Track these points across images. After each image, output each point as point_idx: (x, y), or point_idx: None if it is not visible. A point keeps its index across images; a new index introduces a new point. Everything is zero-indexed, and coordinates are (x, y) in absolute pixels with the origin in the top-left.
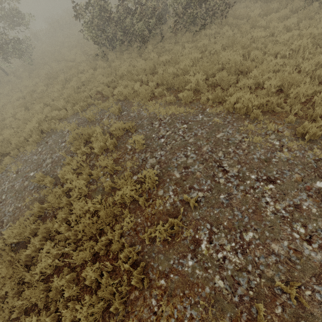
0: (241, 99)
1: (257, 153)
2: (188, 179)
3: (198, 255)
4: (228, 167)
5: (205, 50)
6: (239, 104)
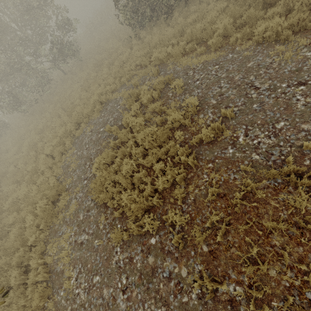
0: (269, 26)
1: (288, 67)
2: (223, 102)
3: (237, 145)
4: (259, 85)
5: None
6: (268, 32)
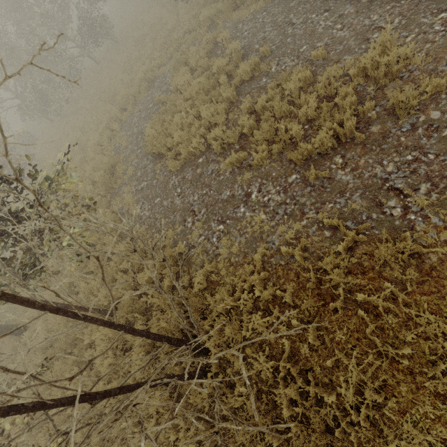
0: None
1: None
2: (265, 44)
3: (269, 75)
4: (296, 21)
5: None
6: None
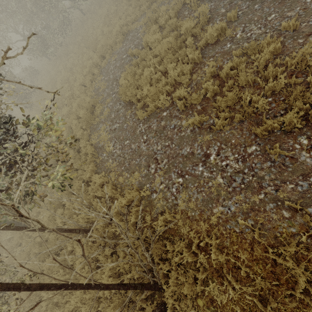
0: None
1: None
2: (231, 9)
3: (234, 41)
4: None
5: None
6: None
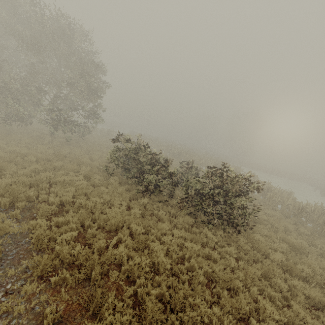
0: None
1: None
2: None
3: None
4: None
5: (189, 256)
6: None
